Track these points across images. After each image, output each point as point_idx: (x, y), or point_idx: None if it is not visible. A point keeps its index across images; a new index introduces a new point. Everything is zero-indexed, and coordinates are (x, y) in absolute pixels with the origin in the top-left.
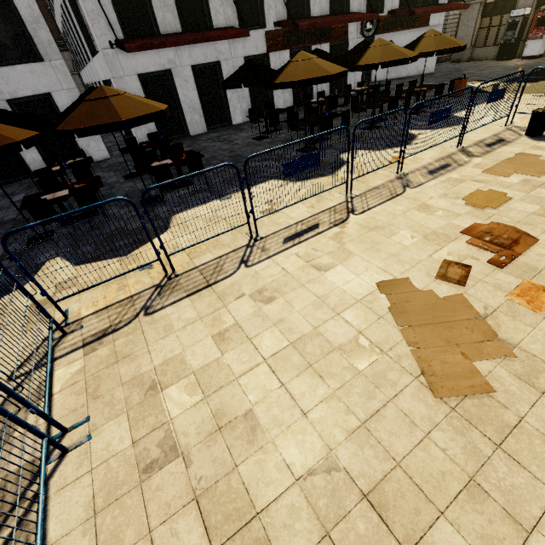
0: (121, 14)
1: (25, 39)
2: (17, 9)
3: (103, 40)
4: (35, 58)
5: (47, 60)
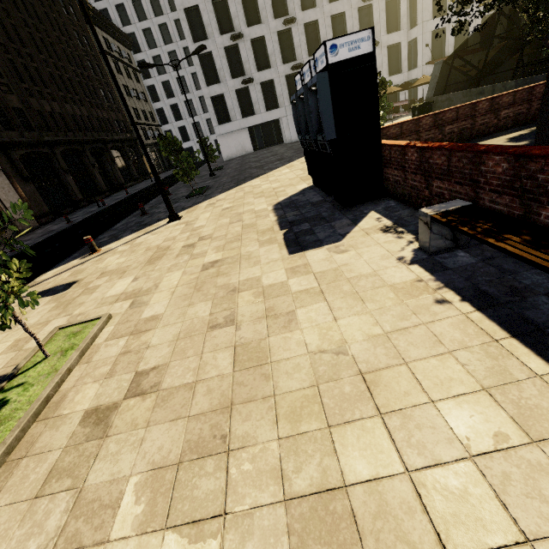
0: (432, 52)
1: (398, 67)
2: (400, 58)
3: (424, 63)
4: (398, 73)
5: (402, 73)
